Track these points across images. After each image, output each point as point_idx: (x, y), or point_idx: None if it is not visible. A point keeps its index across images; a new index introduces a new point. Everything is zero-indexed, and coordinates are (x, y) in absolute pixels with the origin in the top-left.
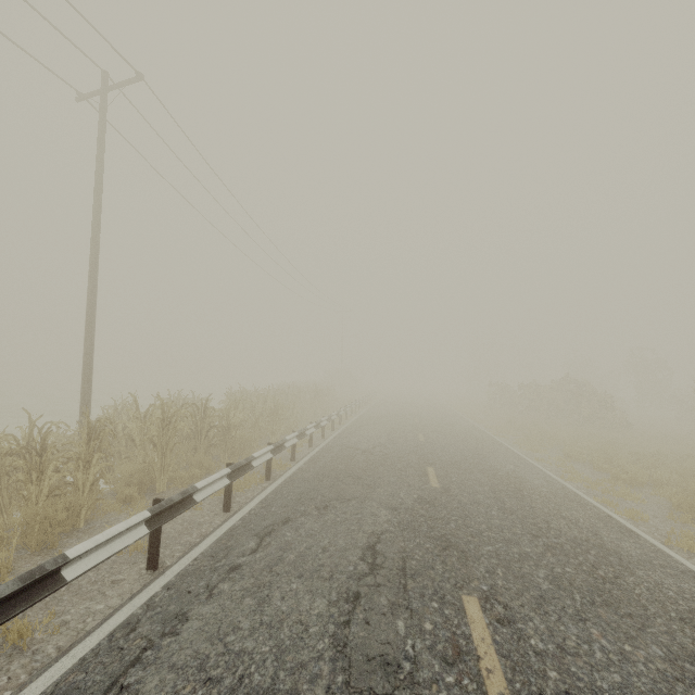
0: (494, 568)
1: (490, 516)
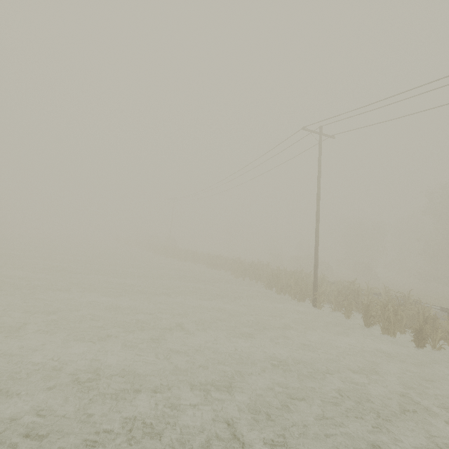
0: None
1: None
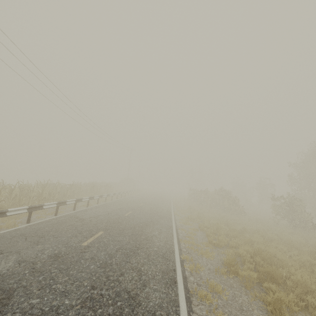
0: None
1: (85, 269)
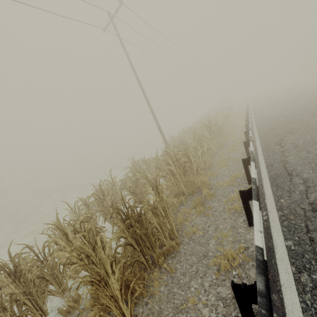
0: None
1: None
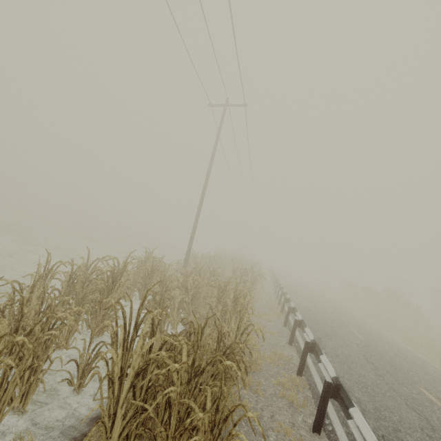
0: (420, 381)
1: (399, 360)
